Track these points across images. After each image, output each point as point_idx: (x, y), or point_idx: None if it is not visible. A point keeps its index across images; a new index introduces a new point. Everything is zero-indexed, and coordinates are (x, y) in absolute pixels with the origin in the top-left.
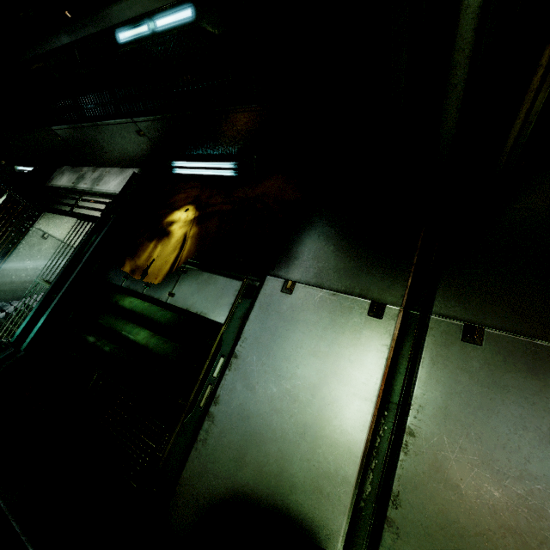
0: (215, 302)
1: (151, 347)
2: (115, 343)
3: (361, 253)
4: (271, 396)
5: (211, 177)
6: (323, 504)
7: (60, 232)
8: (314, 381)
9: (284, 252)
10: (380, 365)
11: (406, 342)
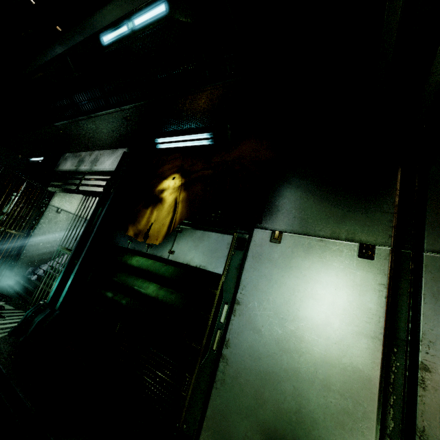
0: (211, 256)
1: (161, 299)
2: (129, 296)
3: (341, 200)
4: (277, 338)
5: (191, 148)
6: (347, 439)
7: (69, 206)
8: (317, 322)
9: (267, 206)
10: (380, 304)
11: (402, 280)
